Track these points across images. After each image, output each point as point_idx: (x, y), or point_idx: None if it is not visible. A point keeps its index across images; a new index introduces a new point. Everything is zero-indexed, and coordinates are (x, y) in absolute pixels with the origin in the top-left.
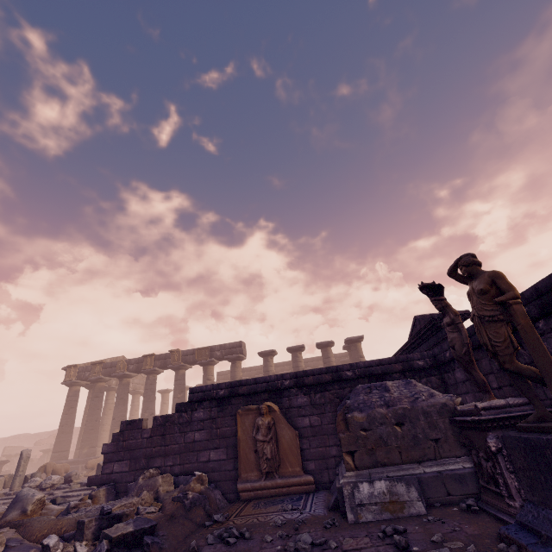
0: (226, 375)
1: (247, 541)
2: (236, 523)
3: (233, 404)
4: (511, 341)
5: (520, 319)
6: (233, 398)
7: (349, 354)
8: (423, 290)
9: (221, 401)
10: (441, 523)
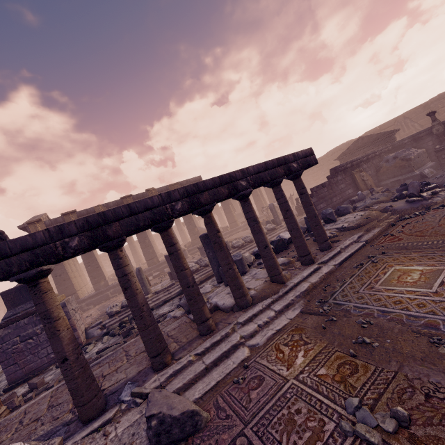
0: None
1: None
2: None
3: (347, 171)
4: None
5: None
6: (347, 169)
7: None
8: (430, 114)
9: (343, 171)
10: None
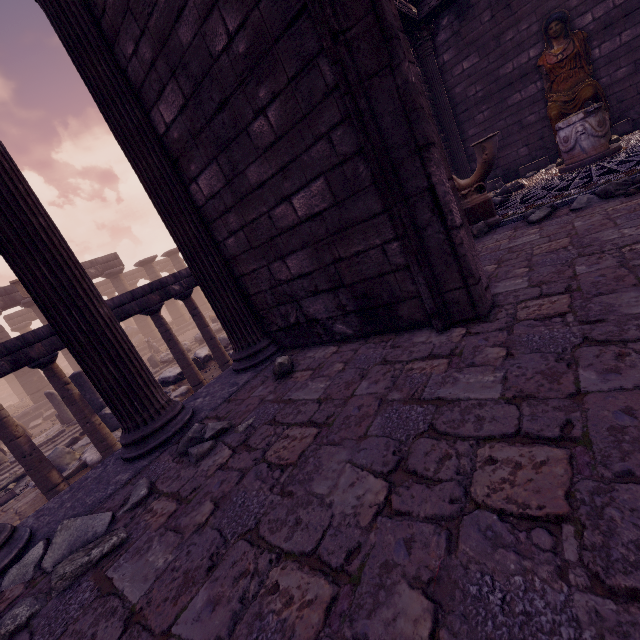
0: (25, 315)
1: None
2: None
3: None
4: None
5: None
6: None
7: None
8: None
9: None
10: None
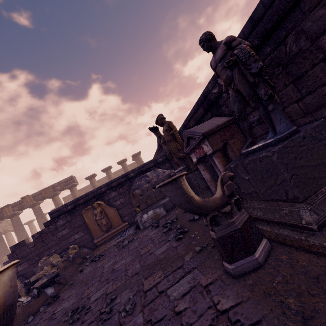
0: (69, 197)
1: (104, 255)
2: (97, 253)
3: (78, 210)
4: (177, 147)
5: (178, 139)
6: (77, 207)
7: (136, 162)
8: (150, 130)
9: (71, 211)
10: (170, 214)
